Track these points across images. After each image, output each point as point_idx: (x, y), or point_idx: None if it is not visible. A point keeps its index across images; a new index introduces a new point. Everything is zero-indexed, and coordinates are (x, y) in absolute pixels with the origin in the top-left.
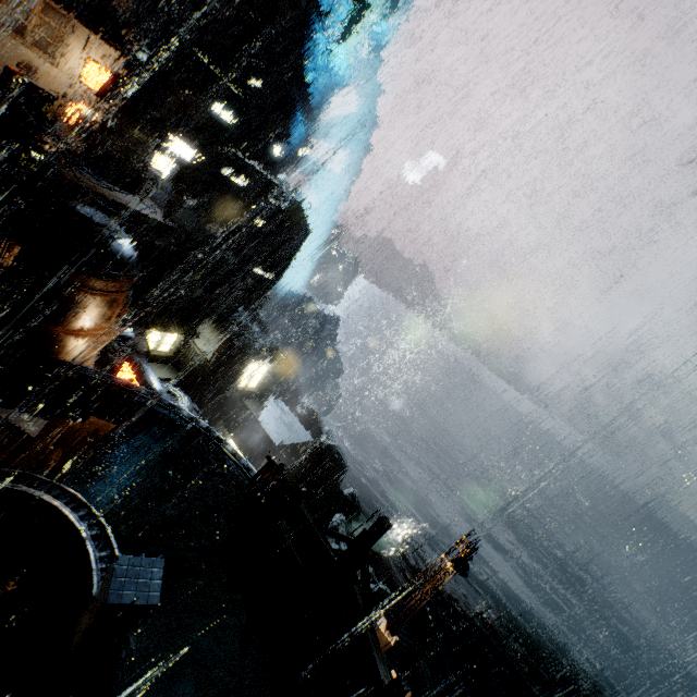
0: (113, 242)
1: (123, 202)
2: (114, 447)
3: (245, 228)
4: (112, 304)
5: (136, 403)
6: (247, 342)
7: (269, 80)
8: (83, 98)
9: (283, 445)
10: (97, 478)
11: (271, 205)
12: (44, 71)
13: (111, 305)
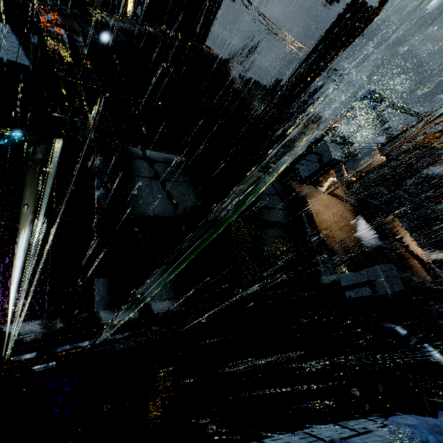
0: None
1: None
2: None
3: None
4: None
5: None
6: None
7: None
8: None
9: None
10: None
11: None
12: None
13: None
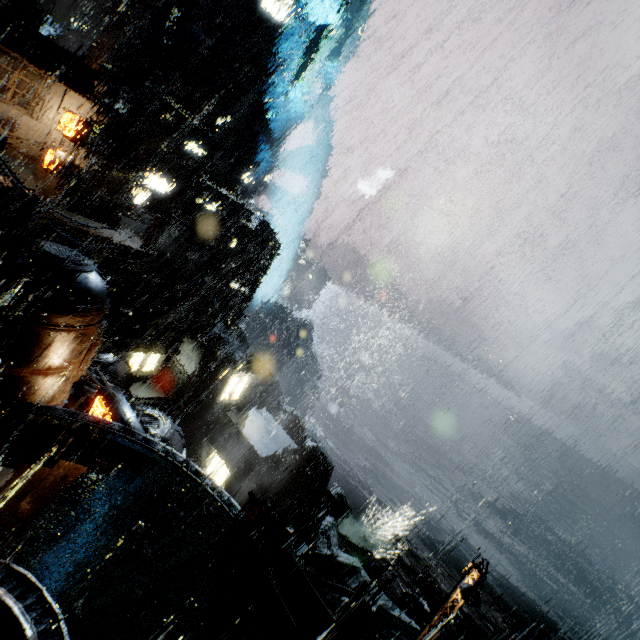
0: (80, 276)
1: (103, 235)
2: (82, 495)
3: (220, 249)
4: (81, 338)
5: (108, 441)
6: (227, 356)
7: (234, 119)
8: (60, 145)
9: (268, 456)
10: (54, 546)
11: (243, 226)
12: (24, 124)
13: (80, 339)
